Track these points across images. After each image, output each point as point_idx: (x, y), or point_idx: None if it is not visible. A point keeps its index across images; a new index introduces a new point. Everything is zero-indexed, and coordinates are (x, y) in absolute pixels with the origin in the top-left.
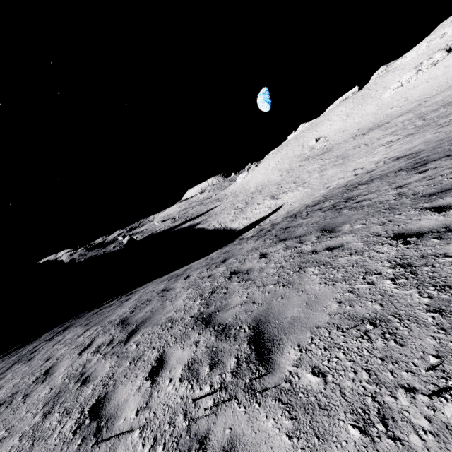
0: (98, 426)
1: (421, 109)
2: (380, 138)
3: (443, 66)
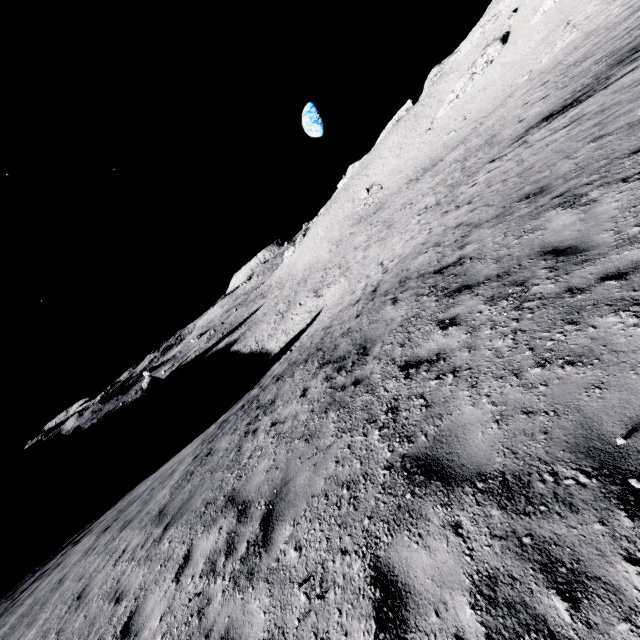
0: None
1: (473, 139)
2: (425, 193)
3: (500, 64)
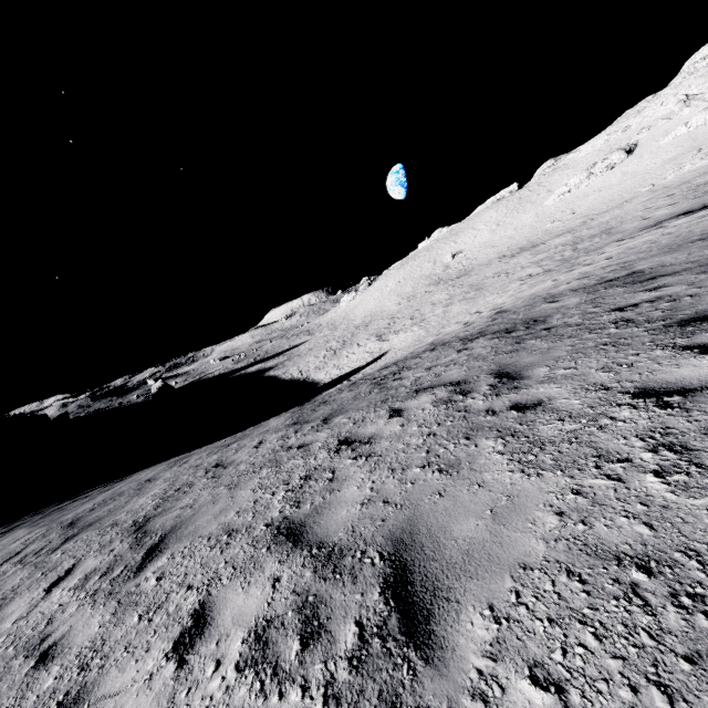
0: None
1: (583, 230)
2: (525, 266)
3: (621, 172)
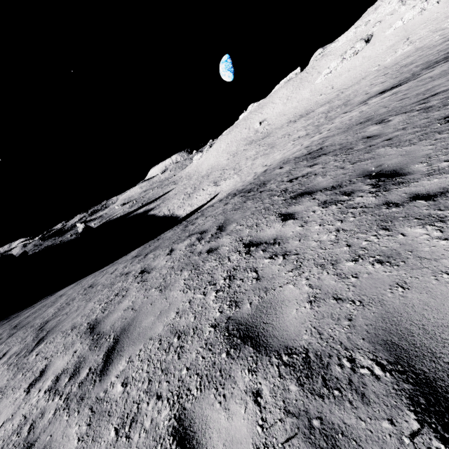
0: None
1: (335, 101)
2: (299, 129)
3: (362, 56)
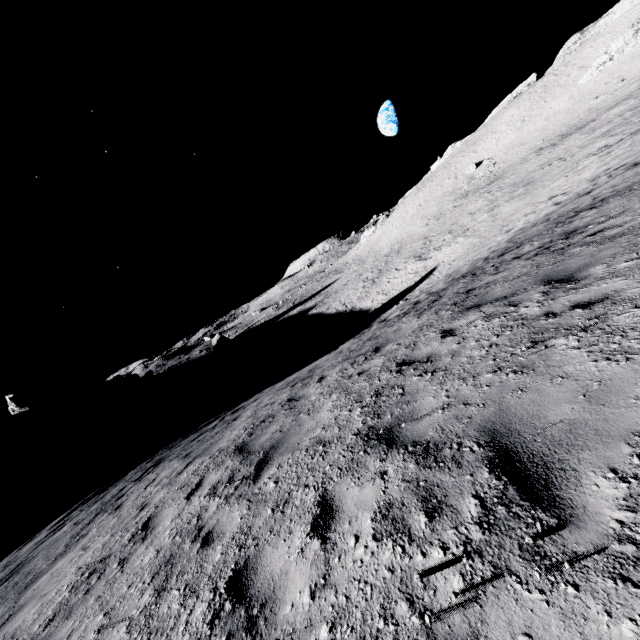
0: (249, 616)
1: None
2: (584, 145)
3: None
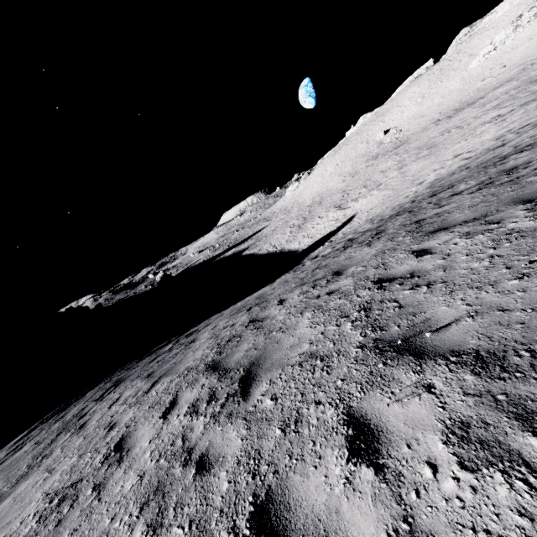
0: None
1: (530, 73)
2: (478, 116)
3: None
